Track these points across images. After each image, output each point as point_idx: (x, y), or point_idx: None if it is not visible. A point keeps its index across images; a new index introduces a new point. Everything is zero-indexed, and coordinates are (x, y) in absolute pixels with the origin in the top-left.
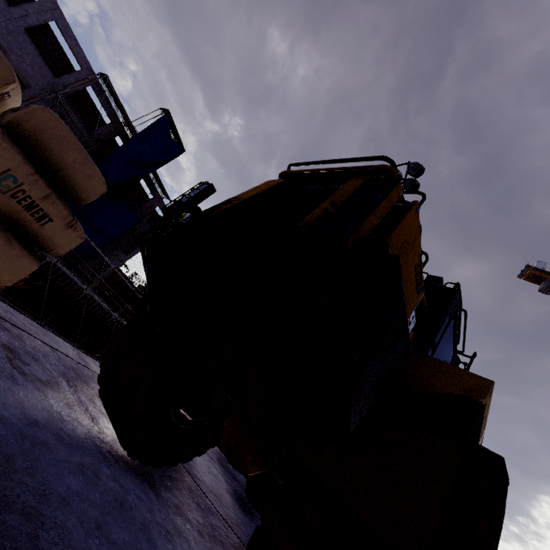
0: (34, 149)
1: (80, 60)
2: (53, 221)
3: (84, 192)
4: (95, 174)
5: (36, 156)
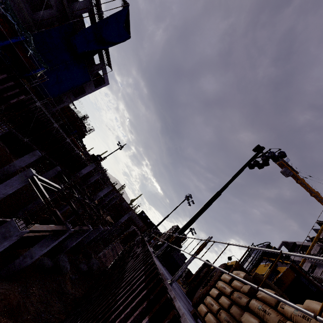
0: None
1: None
2: None
3: None
4: None
5: None
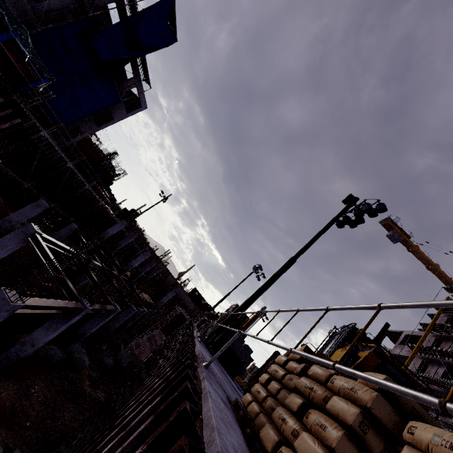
0: None
1: None
2: None
3: None
4: None
5: None
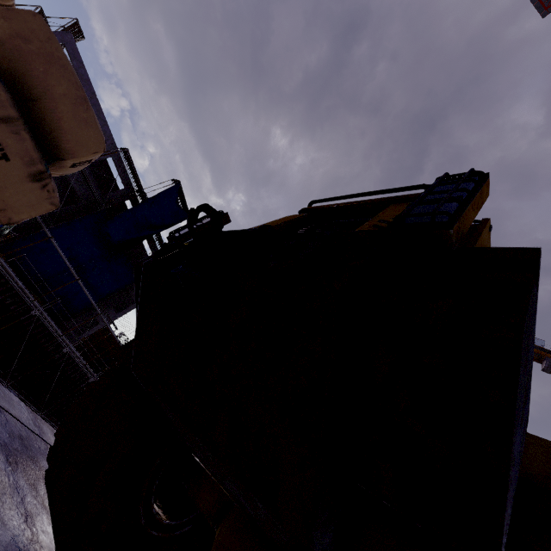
0: (8, 59)
1: (106, 137)
2: (10, 160)
3: (71, 141)
4: (93, 123)
5: (8, 71)
